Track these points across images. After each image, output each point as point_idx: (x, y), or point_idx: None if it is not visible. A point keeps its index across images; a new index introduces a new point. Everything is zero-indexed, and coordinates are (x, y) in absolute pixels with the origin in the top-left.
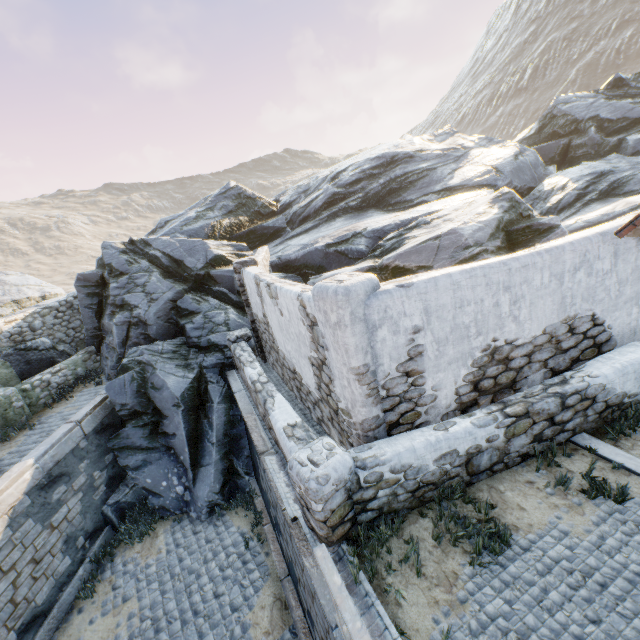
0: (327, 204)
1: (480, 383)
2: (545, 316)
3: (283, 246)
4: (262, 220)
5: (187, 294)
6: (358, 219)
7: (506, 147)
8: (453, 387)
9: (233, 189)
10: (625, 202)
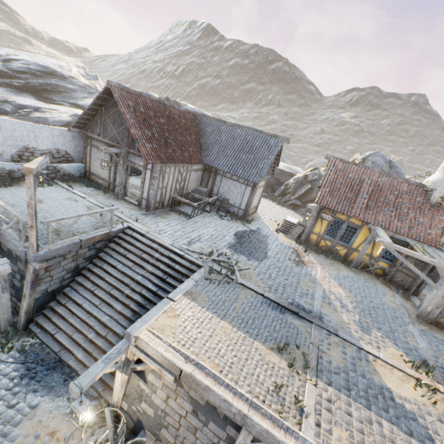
0: None
1: (22, 156)
2: (48, 145)
3: None
4: None
5: None
6: (16, 94)
7: None
8: (11, 154)
9: None
10: None
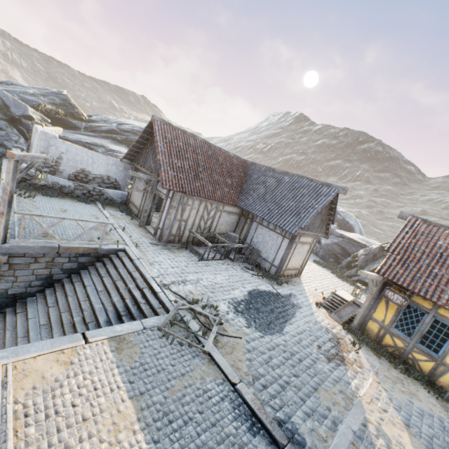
0: (108, 131)
1: (77, 177)
2: (102, 171)
3: (72, 134)
4: (73, 119)
5: (3, 121)
6: (114, 144)
7: None
8: (69, 173)
9: (64, 95)
10: None
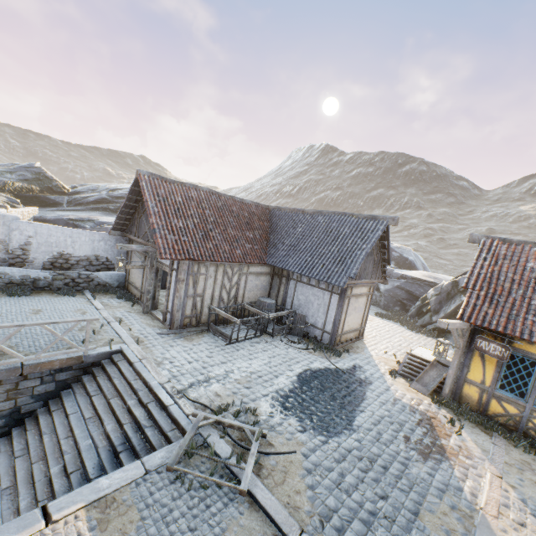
0: (97, 202)
1: (55, 263)
2: (86, 251)
3: (51, 212)
4: (52, 194)
5: None
6: (107, 215)
7: None
8: (43, 261)
9: (36, 168)
10: None
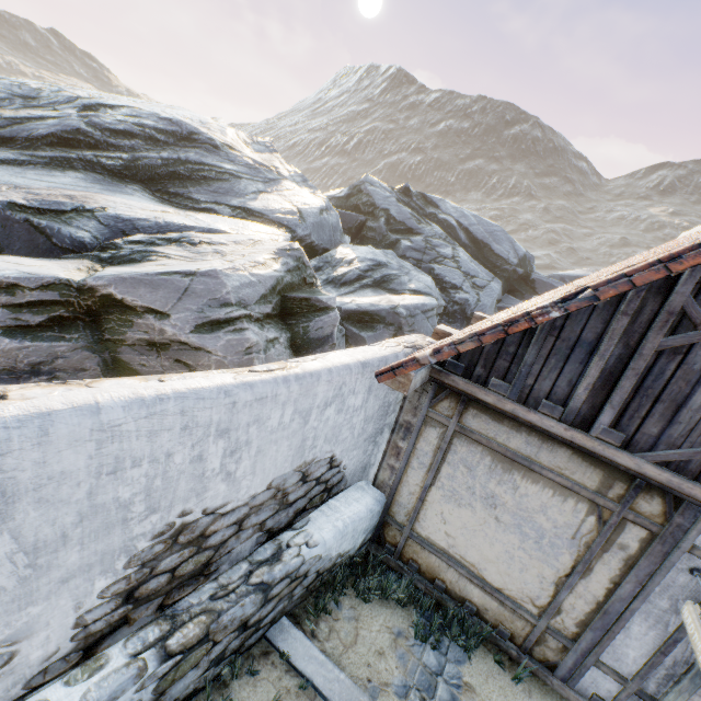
0: (59, 139)
1: (141, 588)
2: (276, 466)
3: None
4: None
5: None
6: (107, 188)
7: (317, 196)
8: (71, 617)
9: None
10: (389, 299)
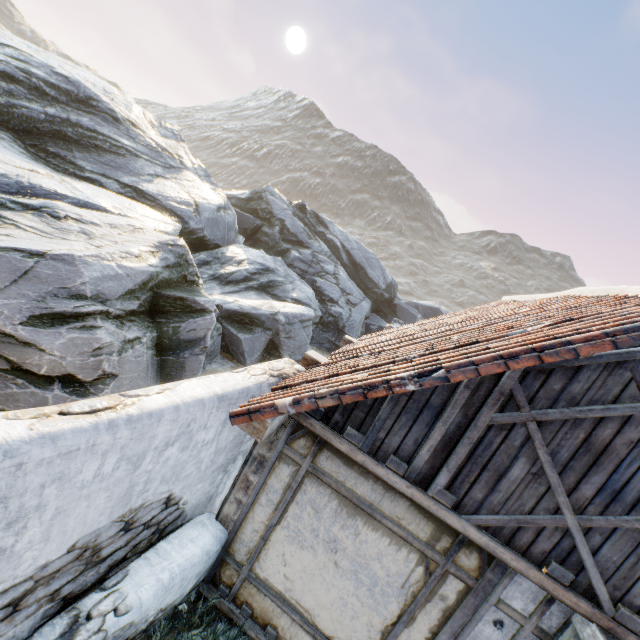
0: None
1: None
2: (85, 523)
3: None
4: None
5: None
6: None
7: (217, 193)
8: None
9: None
10: (271, 304)
